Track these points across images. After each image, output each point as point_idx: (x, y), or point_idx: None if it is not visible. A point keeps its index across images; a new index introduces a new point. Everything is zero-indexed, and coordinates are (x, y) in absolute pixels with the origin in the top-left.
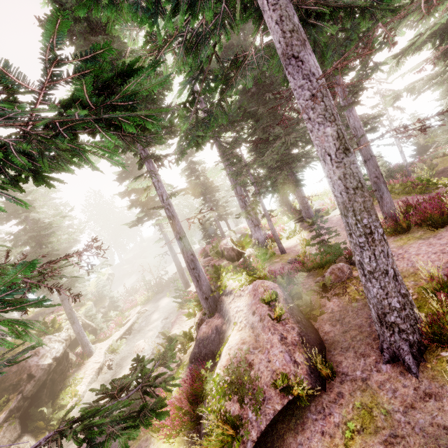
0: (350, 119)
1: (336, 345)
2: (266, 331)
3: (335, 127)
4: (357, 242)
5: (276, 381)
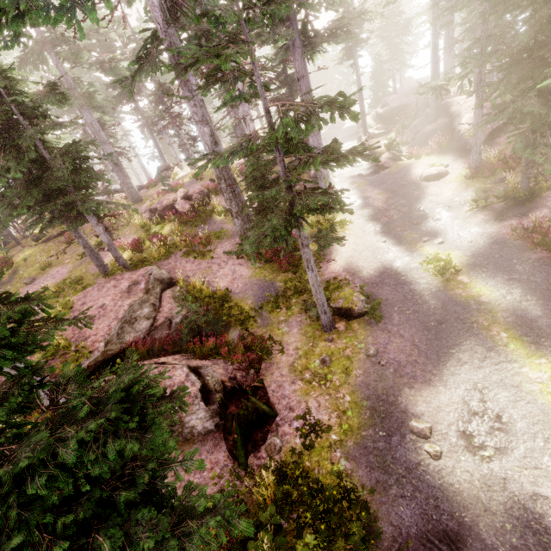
0: None
1: None
2: None
3: None
4: None
5: None
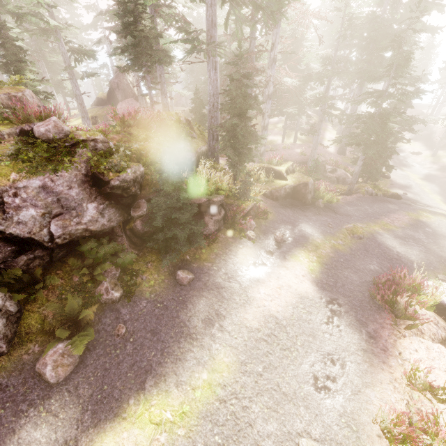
0: None
1: None
2: None
3: None
4: None
5: None
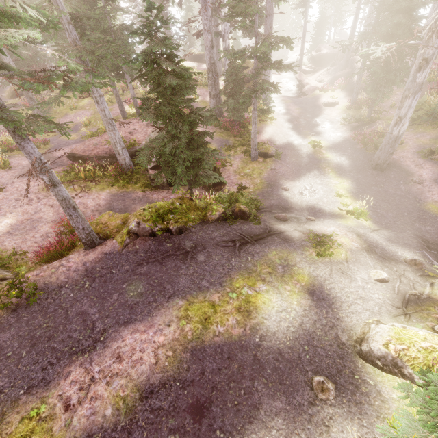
0: None
1: None
2: None
3: None
4: None
5: None
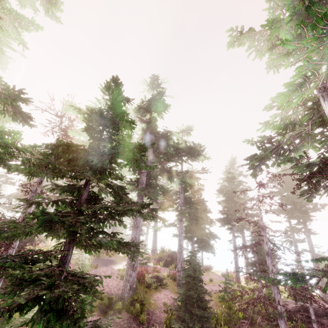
0: None
1: None
2: None
3: None
4: None
5: None
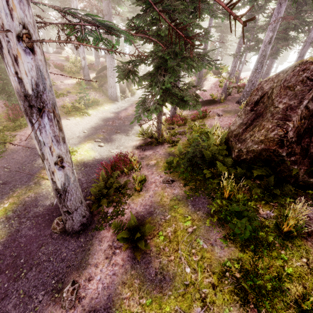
0: (312, 31)
1: (228, 100)
2: (215, 88)
3: (272, 34)
4: (253, 71)
5: (211, 94)
